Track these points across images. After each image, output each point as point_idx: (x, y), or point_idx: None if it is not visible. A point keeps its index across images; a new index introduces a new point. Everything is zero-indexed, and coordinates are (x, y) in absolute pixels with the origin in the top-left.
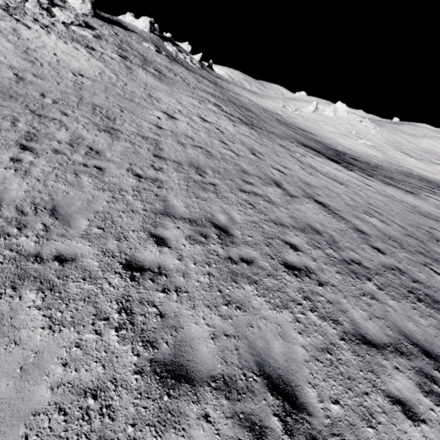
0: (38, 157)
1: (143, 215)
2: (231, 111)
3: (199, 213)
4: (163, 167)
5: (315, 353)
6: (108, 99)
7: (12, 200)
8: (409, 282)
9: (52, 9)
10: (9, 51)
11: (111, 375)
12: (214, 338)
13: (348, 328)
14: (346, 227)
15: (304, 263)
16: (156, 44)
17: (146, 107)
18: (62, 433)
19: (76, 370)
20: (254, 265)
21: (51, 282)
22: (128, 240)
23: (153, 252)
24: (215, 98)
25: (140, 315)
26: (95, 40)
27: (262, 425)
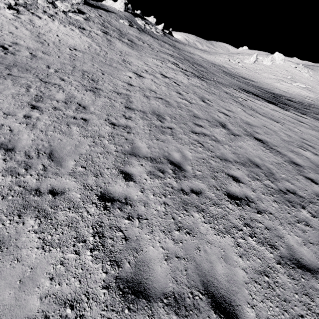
0: (43, 114)
1: (115, 155)
2: (186, 67)
3: (158, 152)
4: (132, 116)
5: (253, 275)
6: (93, 66)
7: (22, 147)
8: None
9: (55, 2)
10: (27, 37)
11: (85, 289)
12: (167, 259)
13: (284, 253)
14: (282, 161)
15: (245, 193)
16: (129, 20)
17: (120, 70)
18: None
19: (59, 284)
20: (202, 196)
21: (46, 211)
22: (103, 176)
23: (122, 186)
24: (173, 58)
25: (109, 238)
26: (85, 22)
27: None
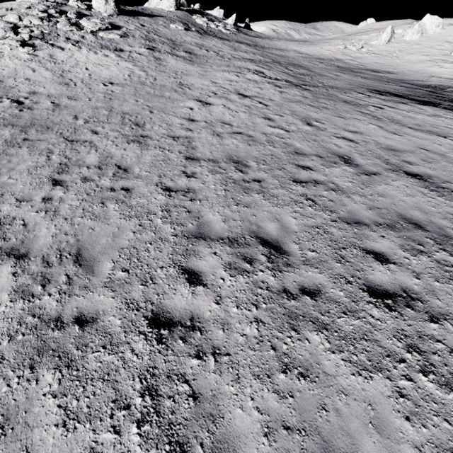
0: (68, 191)
1: (173, 243)
2: (276, 75)
3: (241, 227)
4: (196, 171)
5: None
6: (137, 102)
7: (39, 250)
8: None
9: (80, 21)
10: (48, 80)
11: None
12: (269, 434)
13: None
14: None
15: (401, 283)
16: (184, 21)
17: (176, 100)
18: None
19: None
20: (321, 298)
21: (70, 355)
22: (155, 282)
23: (184, 296)
24: (255, 64)
25: (168, 397)
26: (123, 40)
27: None
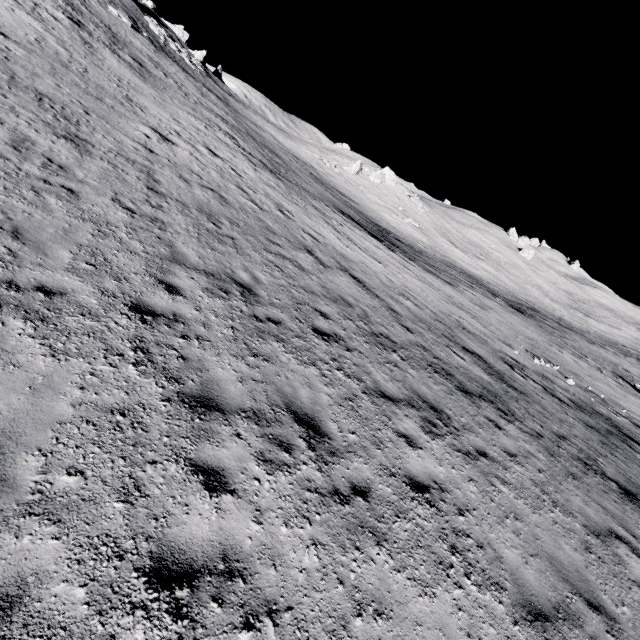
0: None
1: (145, 258)
2: (251, 149)
3: (217, 267)
4: (163, 205)
5: (338, 400)
6: (60, 88)
7: None
8: (430, 358)
9: None
10: None
11: (137, 401)
12: (242, 381)
13: (370, 386)
14: (379, 305)
15: (334, 331)
16: (131, 14)
17: (125, 115)
18: (95, 438)
19: (97, 394)
20: (282, 326)
21: (40, 313)
22: (130, 282)
23: (165, 299)
24: (228, 126)
25: (159, 355)
26: None
27: (290, 443)
